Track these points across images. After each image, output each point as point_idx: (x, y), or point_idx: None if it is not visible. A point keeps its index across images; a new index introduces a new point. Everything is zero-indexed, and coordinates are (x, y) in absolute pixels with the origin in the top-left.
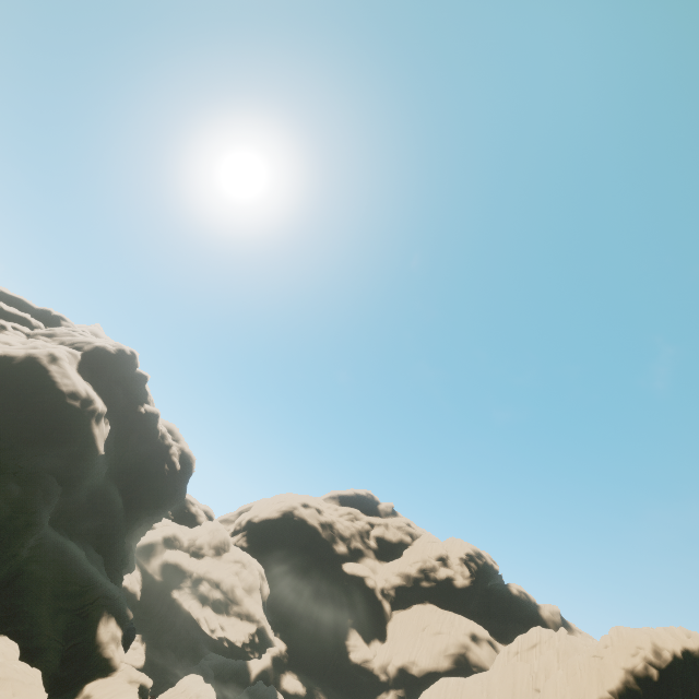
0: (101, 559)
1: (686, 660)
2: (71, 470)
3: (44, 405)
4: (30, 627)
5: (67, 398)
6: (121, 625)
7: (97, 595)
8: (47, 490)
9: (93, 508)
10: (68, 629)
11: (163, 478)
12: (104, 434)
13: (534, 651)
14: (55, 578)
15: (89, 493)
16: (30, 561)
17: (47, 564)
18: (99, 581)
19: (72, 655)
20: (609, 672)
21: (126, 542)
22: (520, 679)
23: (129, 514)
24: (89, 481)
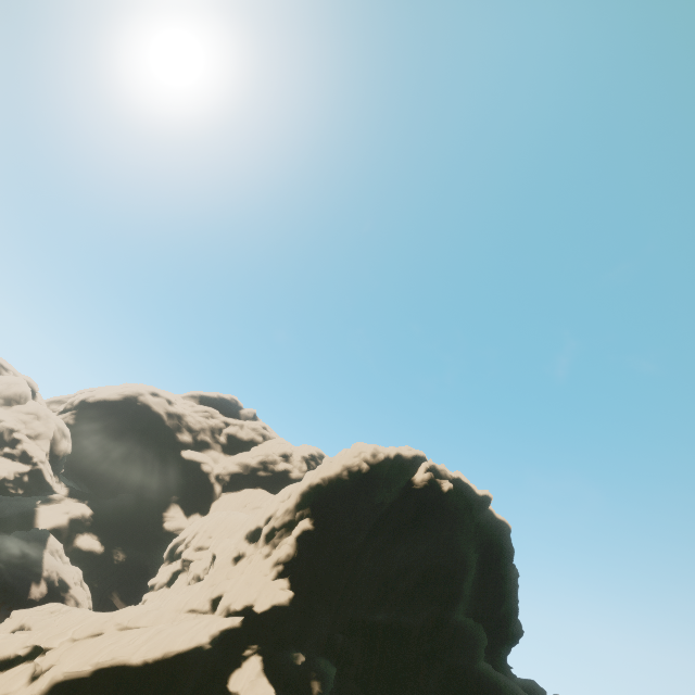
0: None
1: (396, 461)
2: None
3: None
4: None
5: None
6: None
7: None
8: None
9: None
10: None
11: None
12: None
13: None
14: None
15: None
16: None
17: None
18: None
19: None
20: (330, 468)
21: None
22: None
23: None
24: None
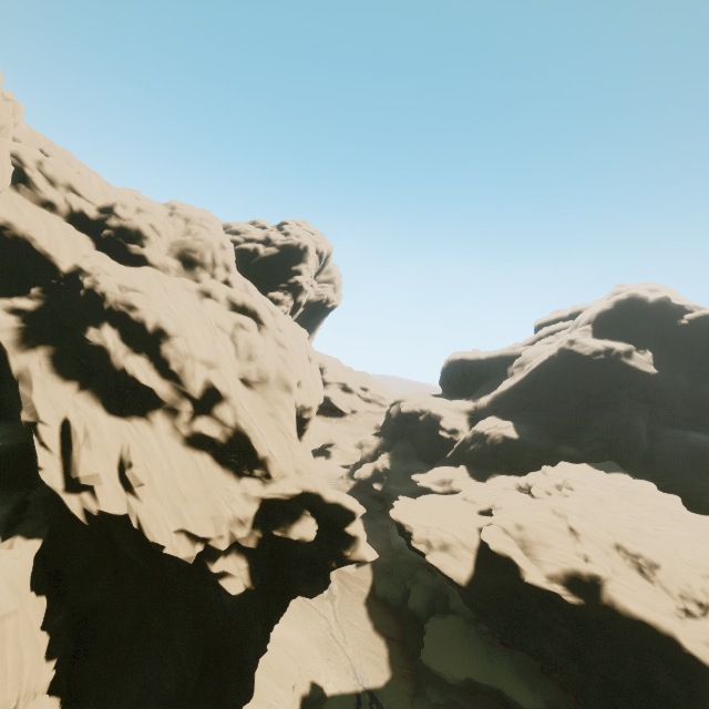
0: None
1: None
2: (642, 391)
3: (585, 368)
4: (684, 481)
5: (592, 357)
6: None
7: None
8: (630, 408)
9: (699, 407)
10: None
11: None
12: (644, 361)
13: None
14: (686, 454)
15: (682, 399)
16: (657, 448)
17: (671, 447)
18: None
19: None
20: None
21: None
22: None
23: None
24: (670, 392)
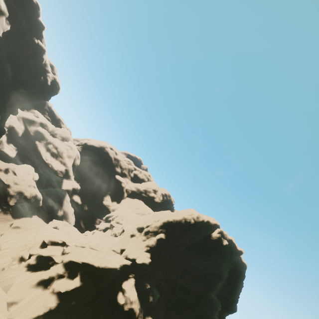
0: None
1: (206, 223)
2: None
3: None
4: None
5: None
6: None
7: None
8: None
9: None
10: None
11: (38, 81)
12: (3, 26)
13: None
14: None
15: None
16: None
17: None
18: None
19: None
20: (178, 216)
21: (13, 99)
22: None
23: (15, 85)
24: None
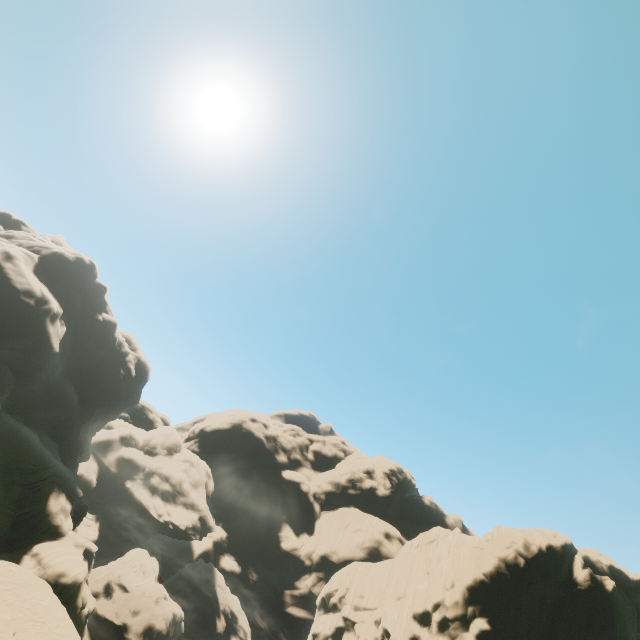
0: (55, 446)
1: (549, 553)
2: (26, 363)
3: None
4: None
5: (21, 295)
6: (71, 500)
7: (49, 474)
8: (1, 378)
9: (48, 400)
10: (20, 499)
11: (118, 382)
12: (59, 333)
13: (432, 545)
14: (8, 455)
15: (44, 386)
16: None
17: (0, 442)
18: (52, 463)
19: (23, 521)
20: (486, 559)
21: (81, 434)
22: (417, 565)
23: (84, 410)
24: (44, 375)
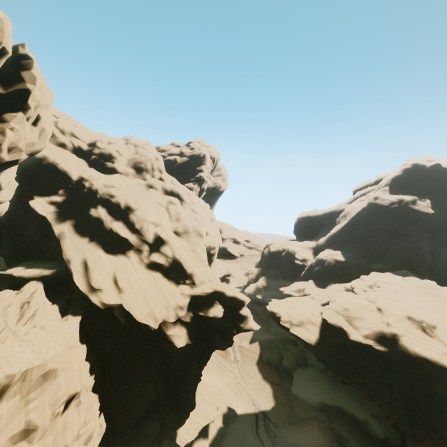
0: None
1: None
2: (425, 225)
3: (385, 214)
4: None
5: (389, 206)
6: None
7: None
8: (417, 236)
9: None
10: None
11: None
12: (425, 205)
13: None
14: None
15: None
16: (437, 260)
17: (446, 259)
18: None
19: None
20: None
21: None
22: None
23: None
24: (444, 224)
